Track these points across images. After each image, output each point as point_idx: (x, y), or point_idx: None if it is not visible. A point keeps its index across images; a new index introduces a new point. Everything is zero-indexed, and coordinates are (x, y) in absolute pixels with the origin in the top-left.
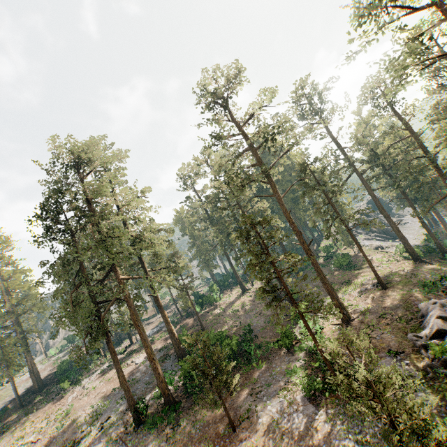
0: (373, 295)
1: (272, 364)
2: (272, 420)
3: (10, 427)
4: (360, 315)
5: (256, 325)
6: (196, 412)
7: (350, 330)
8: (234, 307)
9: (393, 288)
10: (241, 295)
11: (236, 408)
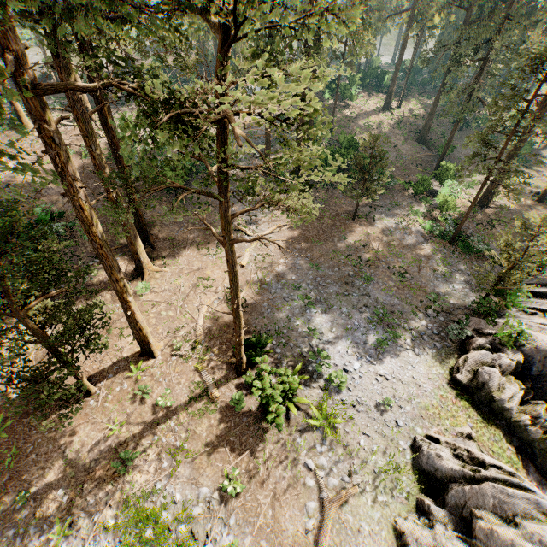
0: (522, 200)
1: (393, 197)
2: (387, 230)
3: (123, 104)
4: (497, 208)
5: (386, 156)
6: (318, 193)
7: (480, 214)
8: (368, 121)
9: (546, 206)
10: (381, 110)
11: (355, 208)
